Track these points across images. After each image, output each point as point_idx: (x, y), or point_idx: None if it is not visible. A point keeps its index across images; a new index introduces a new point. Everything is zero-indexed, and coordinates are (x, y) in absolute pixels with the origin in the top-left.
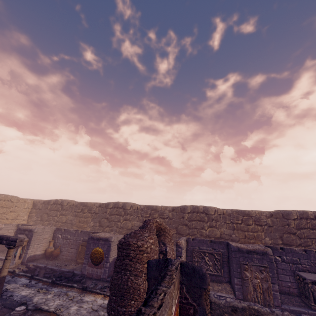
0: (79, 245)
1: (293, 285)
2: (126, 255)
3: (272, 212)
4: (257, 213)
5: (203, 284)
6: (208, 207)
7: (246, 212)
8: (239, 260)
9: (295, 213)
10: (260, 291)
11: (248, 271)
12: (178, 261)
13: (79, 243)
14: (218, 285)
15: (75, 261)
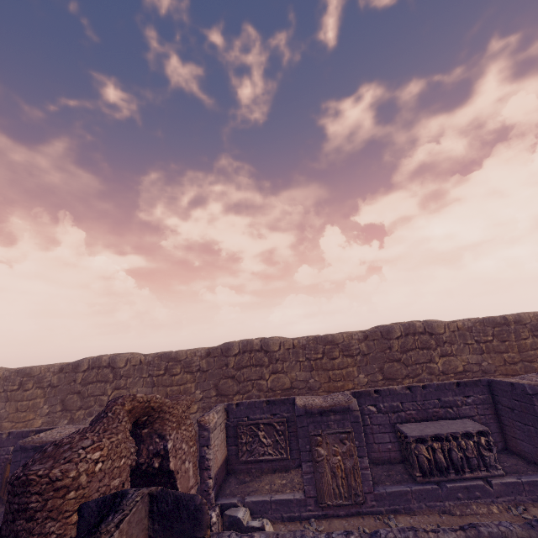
0: (5, 465)
1: (395, 446)
2: (19, 510)
3: (368, 332)
4: (346, 337)
5: (197, 530)
6: (268, 340)
7: (329, 338)
8: (308, 431)
9: (398, 327)
10: (343, 475)
11: (322, 446)
12: (138, 497)
13: (6, 460)
14: (283, 477)
15: (0, 500)
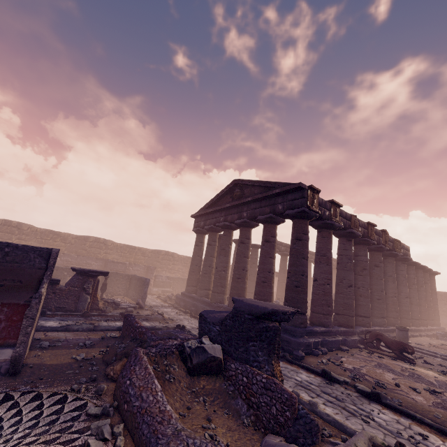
0: None
1: None
2: None
3: (79, 236)
4: (67, 235)
5: None
6: (23, 224)
7: (58, 233)
8: None
9: (93, 238)
10: None
11: None
12: None
13: None
14: None
15: None
